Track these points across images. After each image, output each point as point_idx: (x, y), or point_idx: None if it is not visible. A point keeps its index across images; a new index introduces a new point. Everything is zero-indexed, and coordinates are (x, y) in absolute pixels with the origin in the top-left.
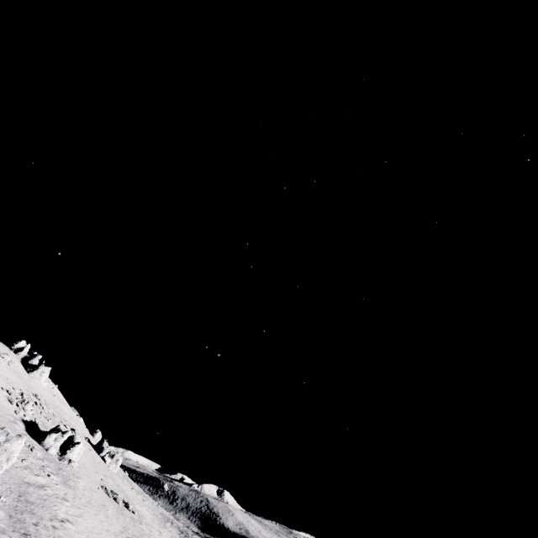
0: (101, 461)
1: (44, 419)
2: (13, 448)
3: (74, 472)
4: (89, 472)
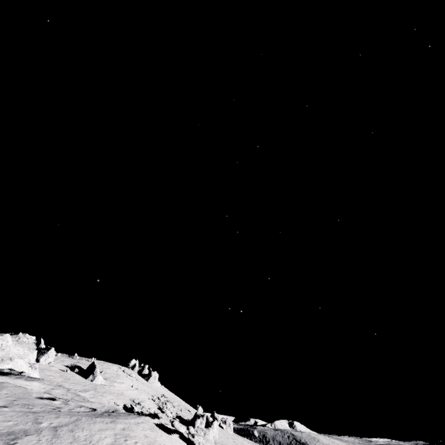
0: (221, 429)
1: (178, 410)
2: (210, 437)
3: (222, 442)
4: (225, 439)
